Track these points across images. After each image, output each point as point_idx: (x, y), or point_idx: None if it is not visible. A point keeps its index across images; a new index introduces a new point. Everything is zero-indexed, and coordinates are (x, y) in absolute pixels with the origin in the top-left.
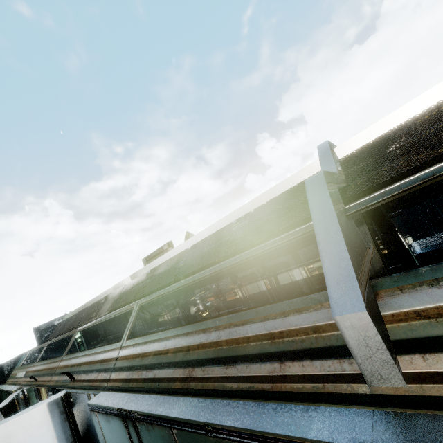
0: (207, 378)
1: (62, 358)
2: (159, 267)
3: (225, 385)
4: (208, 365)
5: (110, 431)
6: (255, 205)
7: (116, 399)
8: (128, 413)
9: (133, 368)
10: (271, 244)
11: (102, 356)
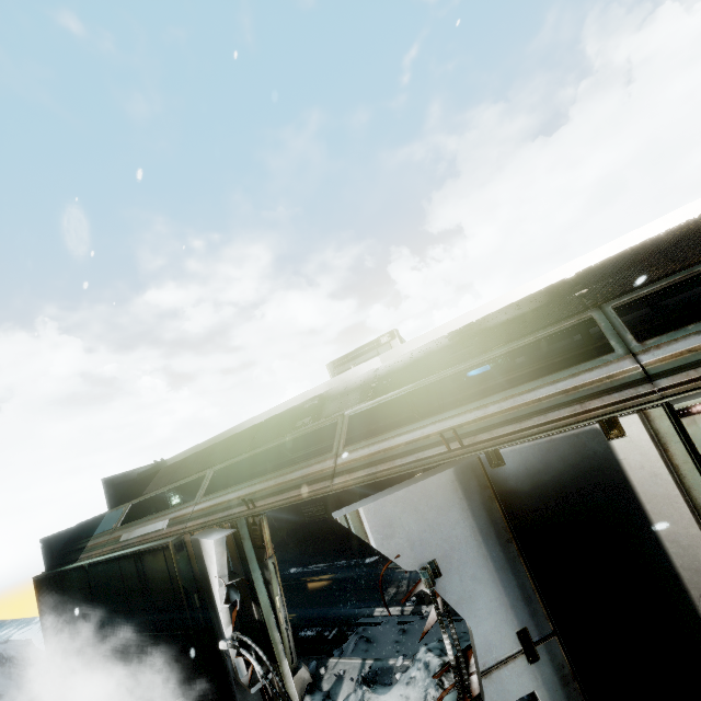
0: None
1: (338, 452)
2: (487, 319)
3: None
4: None
5: None
6: None
7: None
8: None
9: None
10: None
11: (553, 388)
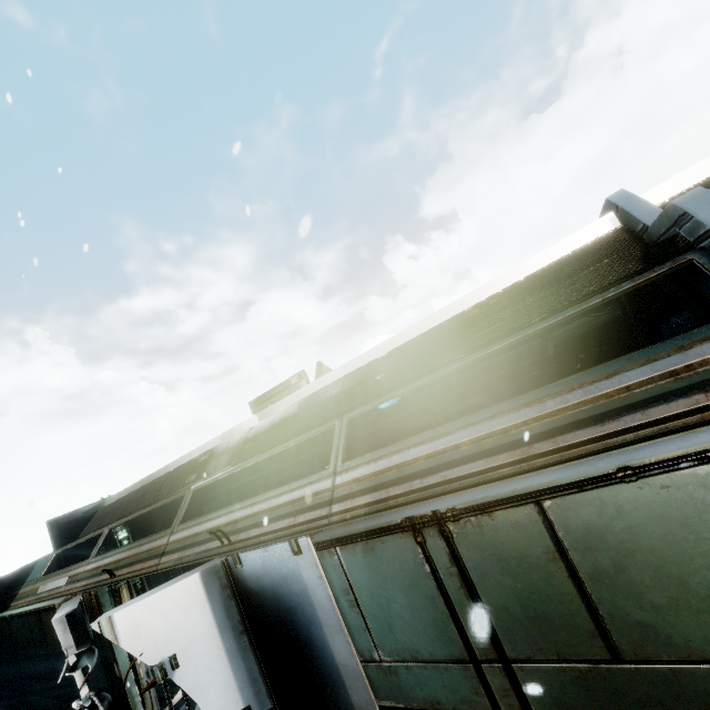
0: (566, 446)
1: (173, 530)
2: (325, 390)
3: (609, 442)
4: (560, 434)
5: (371, 566)
6: (500, 286)
7: (382, 518)
8: (430, 517)
9: (386, 485)
10: (615, 290)
11: (289, 497)
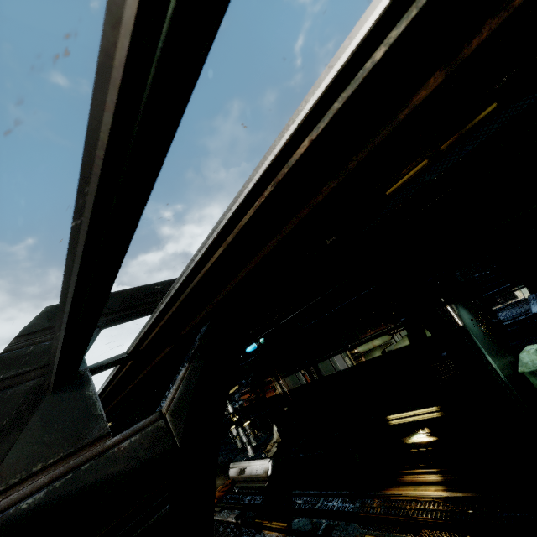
0: None
1: None
2: None
3: None
4: None
5: None
6: None
7: None
8: None
9: None
10: None
11: None
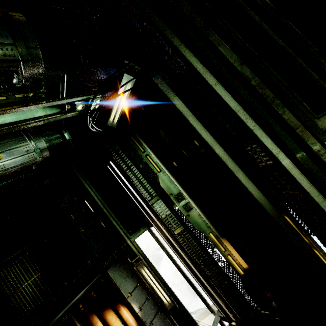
0: None
1: None
2: None
3: None
4: None
5: None
6: None
7: None
8: None
9: None
10: None
11: None
